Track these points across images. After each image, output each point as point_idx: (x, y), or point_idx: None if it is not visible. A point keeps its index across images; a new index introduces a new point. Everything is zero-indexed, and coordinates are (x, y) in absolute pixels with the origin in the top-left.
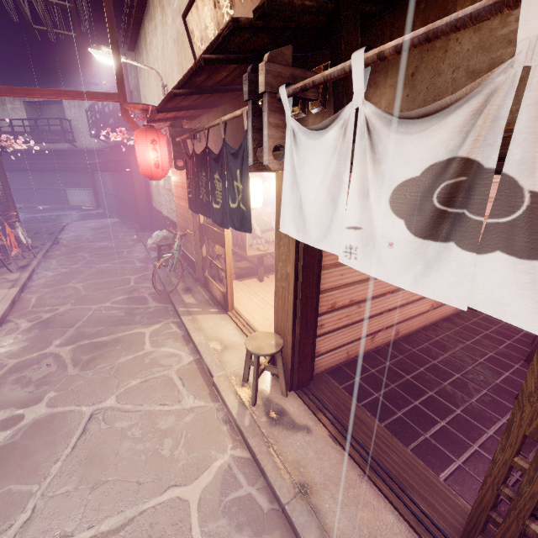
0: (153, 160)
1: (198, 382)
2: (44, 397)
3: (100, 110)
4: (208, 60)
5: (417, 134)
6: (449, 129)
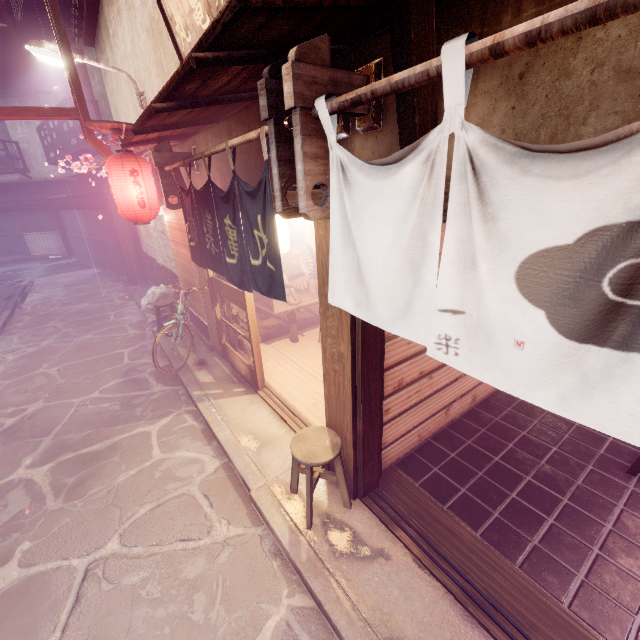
0: (136, 197)
1: (231, 499)
2: (15, 551)
3: (56, 128)
4: (203, 60)
5: (570, 179)
6: (634, 173)
